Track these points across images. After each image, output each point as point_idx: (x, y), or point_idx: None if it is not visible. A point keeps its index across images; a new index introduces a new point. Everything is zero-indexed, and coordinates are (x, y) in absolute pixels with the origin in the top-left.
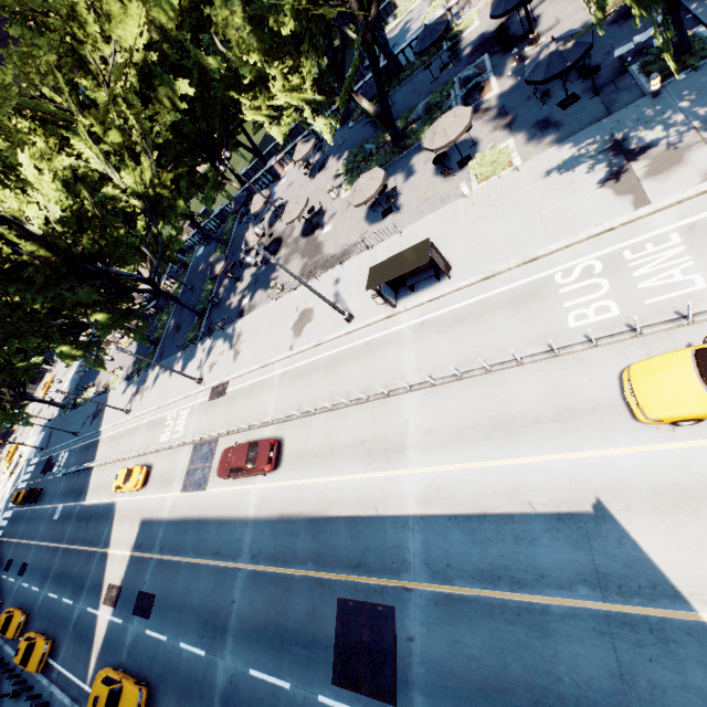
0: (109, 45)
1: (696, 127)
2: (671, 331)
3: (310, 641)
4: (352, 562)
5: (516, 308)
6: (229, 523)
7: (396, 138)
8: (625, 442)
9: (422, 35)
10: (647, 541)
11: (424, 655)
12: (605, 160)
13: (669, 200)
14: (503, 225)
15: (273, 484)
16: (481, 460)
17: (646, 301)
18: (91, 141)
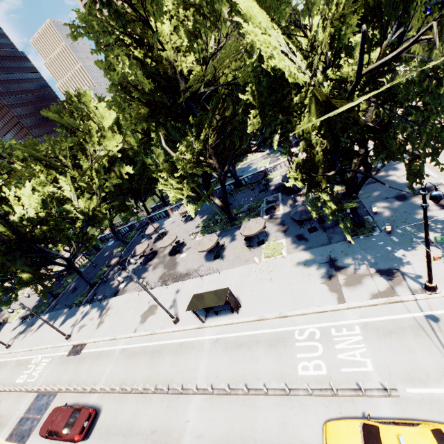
0: (101, 146)
1: (367, 266)
2: (354, 398)
3: None
4: None
5: (271, 348)
6: None
7: (230, 219)
8: None
9: (251, 177)
10: None
11: None
12: (326, 268)
13: (354, 304)
14: (272, 288)
15: None
16: None
17: (341, 368)
18: (70, 183)
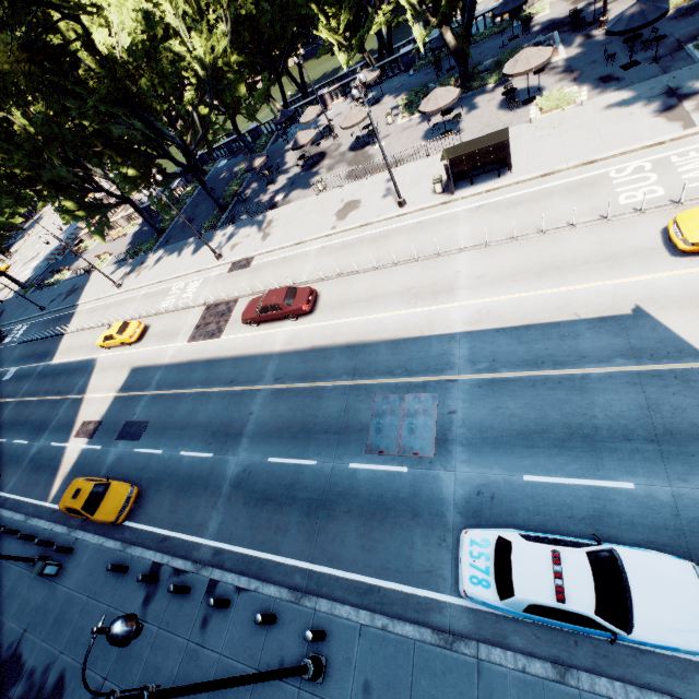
0: None
1: None
2: None
3: (342, 428)
4: (393, 370)
5: (572, 194)
6: (249, 358)
7: (464, 78)
8: (663, 270)
9: (505, 1)
10: (677, 326)
11: (466, 421)
12: (661, 101)
13: None
14: (564, 141)
15: (305, 326)
16: (531, 291)
17: (688, 185)
18: None
